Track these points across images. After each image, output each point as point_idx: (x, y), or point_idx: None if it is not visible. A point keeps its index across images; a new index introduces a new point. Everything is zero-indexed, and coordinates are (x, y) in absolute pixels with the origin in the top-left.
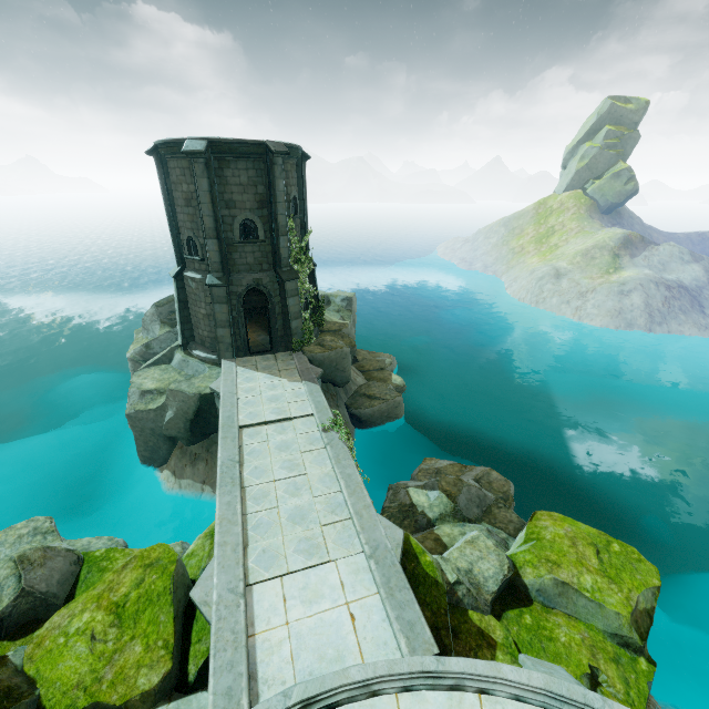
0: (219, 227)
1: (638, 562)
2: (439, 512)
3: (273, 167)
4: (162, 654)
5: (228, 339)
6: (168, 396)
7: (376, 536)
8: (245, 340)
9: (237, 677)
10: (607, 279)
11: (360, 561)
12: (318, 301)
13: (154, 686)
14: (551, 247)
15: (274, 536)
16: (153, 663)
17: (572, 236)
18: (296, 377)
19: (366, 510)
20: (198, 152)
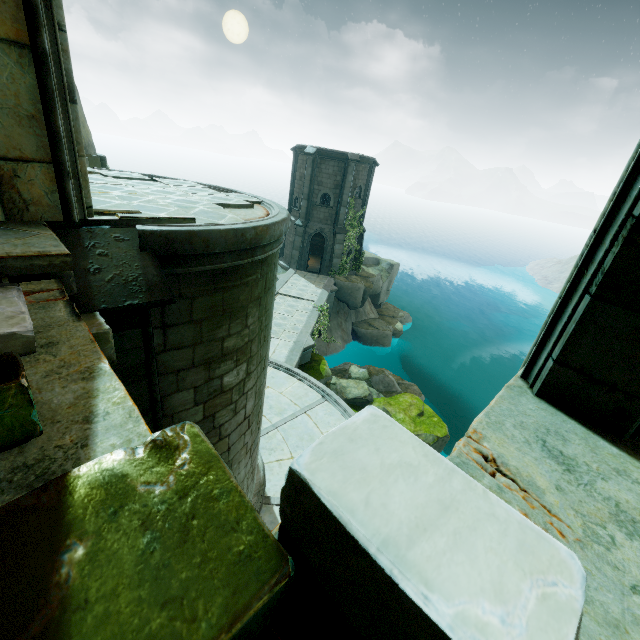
0: (310, 195)
1: (439, 427)
2: (358, 376)
3: (348, 167)
4: None
5: (297, 257)
6: None
7: (302, 339)
8: (306, 262)
9: None
10: None
11: (290, 344)
12: (360, 255)
13: None
14: None
15: None
16: None
17: None
18: (321, 286)
19: (306, 332)
20: (310, 154)
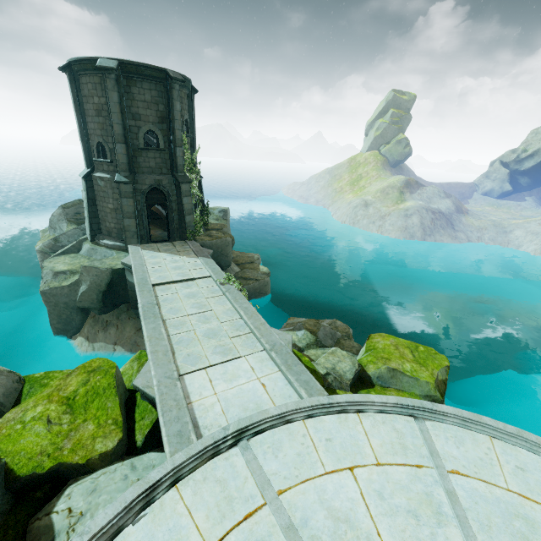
0: (127, 134)
1: (435, 354)
2: (306, 343)
3: (171, 91)
4: (113, 428)
5: (134, 228)
6: (82, 272)
7: (272, 339)
8: (147, 230)
9: (184, 424)
10: (397, 207)
11: (263, 355)
12: (204, 206)
13: (110, 449)
14: (360, 188)
15: (194, 346)
16: (106, 434)
17: (373, 180)
18: (192, 255)
19: (262, 325)
20: (111, 68)
